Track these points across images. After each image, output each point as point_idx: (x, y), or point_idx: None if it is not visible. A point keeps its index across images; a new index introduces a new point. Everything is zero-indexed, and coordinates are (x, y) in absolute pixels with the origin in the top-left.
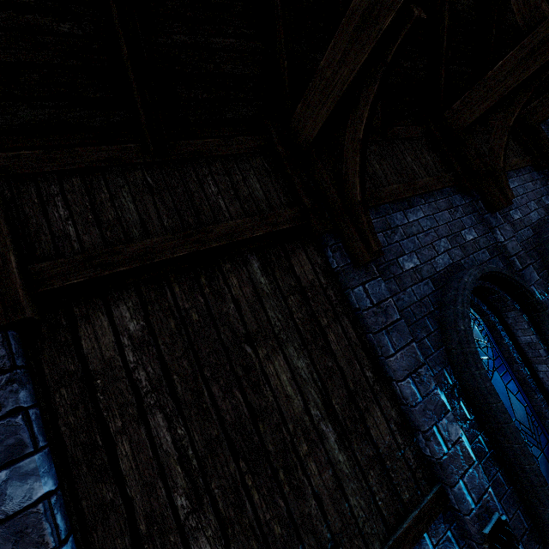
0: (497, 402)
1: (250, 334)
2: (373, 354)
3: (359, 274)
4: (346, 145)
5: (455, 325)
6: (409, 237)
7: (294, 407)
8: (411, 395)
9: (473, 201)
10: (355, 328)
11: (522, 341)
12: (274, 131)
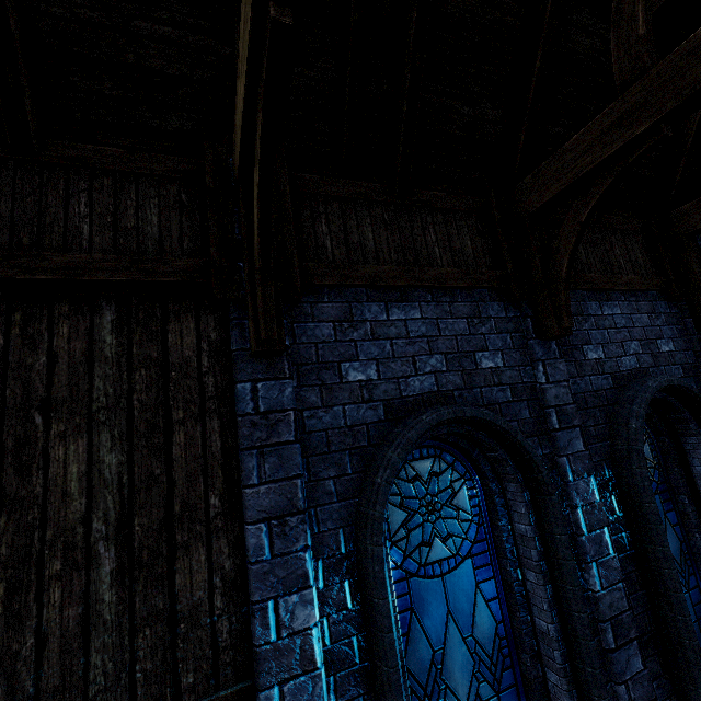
0: (380, 598)
1: (52, 401)
2: (237, 478)
3: (256, 367)
4: (255, 189)
5: (375, 474)
6: (378, 339)
7: (69, 511)
8: (254, 548)
9: (520, 316)
10: (225, 437)
11: (517, 530)
12: (212, 157)
